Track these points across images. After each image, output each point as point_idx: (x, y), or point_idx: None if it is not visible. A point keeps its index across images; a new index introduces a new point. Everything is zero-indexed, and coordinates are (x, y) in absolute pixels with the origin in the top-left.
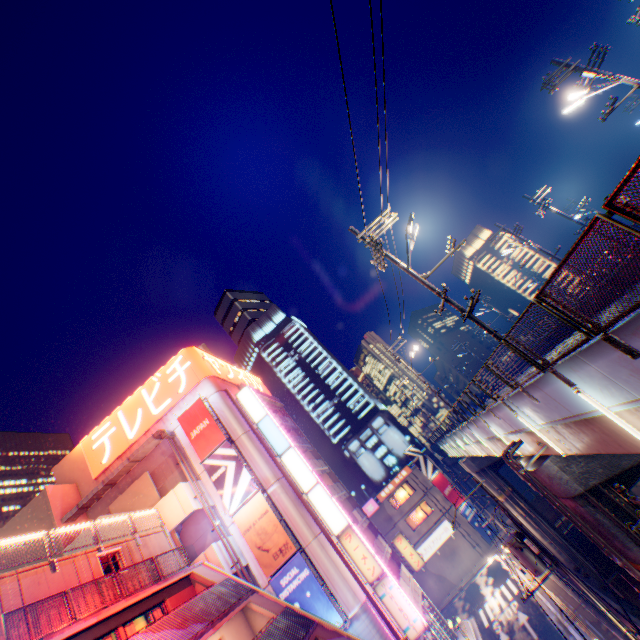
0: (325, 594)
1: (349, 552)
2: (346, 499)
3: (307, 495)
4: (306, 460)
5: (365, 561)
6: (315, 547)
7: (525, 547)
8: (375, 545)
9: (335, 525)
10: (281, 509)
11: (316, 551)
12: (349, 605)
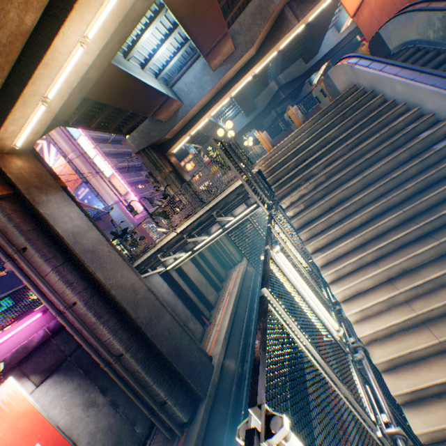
0: (97, 198)
1: (114, 185)
2: (146, 167)
3: (93, 160)
4: (111, 145)
5: (121, 188)
6: (94, 181)
7: (151, 178)
8: (150, 186)
9: (108, 174)
10: (77, 165)
11: (95, 183)
12: (110, 202)
